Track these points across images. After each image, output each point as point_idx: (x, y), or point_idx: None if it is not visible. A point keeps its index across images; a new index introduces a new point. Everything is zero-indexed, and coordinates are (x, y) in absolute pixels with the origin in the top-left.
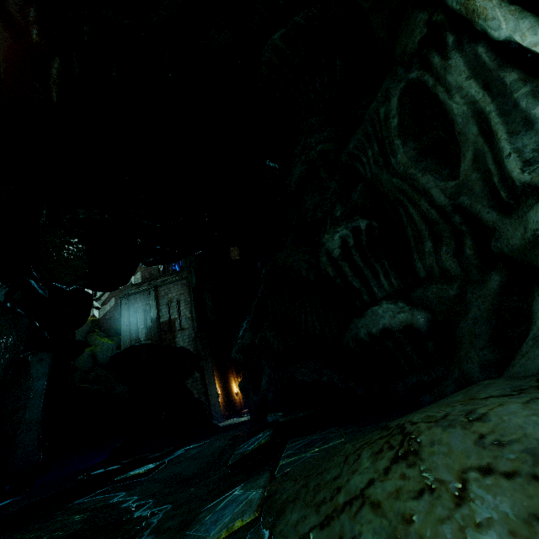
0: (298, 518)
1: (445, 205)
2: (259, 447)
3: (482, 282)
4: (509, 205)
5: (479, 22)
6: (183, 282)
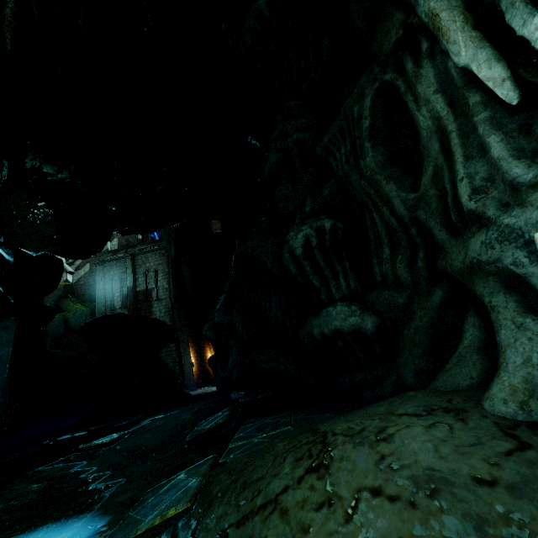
0: (222, 513)
1: (404, 216)
2: (216, 426)
3: (428, 295)
4: (457, 227)
5: (443, 41)
6: (161, 252)
